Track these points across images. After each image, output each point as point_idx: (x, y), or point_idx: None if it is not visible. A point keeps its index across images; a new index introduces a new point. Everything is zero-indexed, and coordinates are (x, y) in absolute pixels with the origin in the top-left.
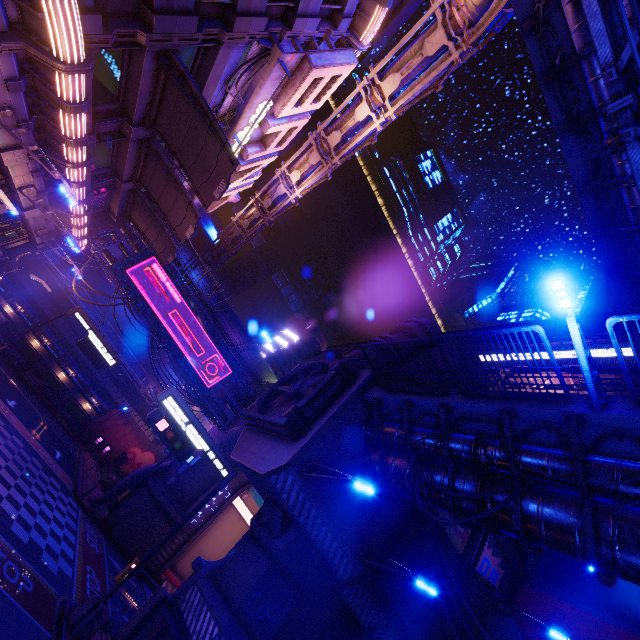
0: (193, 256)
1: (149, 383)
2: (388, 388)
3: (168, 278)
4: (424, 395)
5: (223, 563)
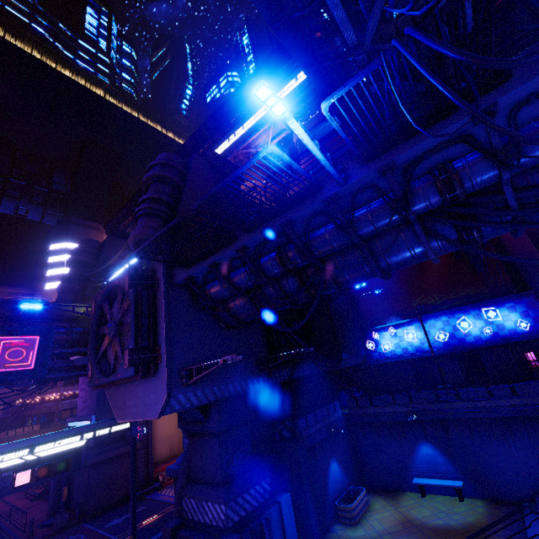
0: None
1: None
2: (188, 264)
3: None
4: (219, 251)
5: (187, 459)
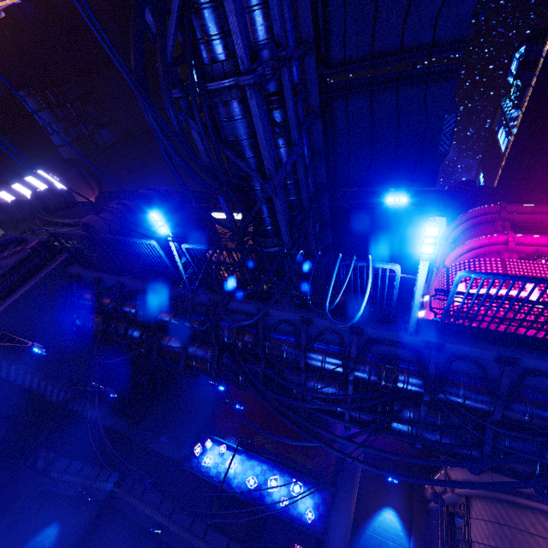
0: None
1: None
2: (85, 266)
3: None
4: (109, 274)
5: None
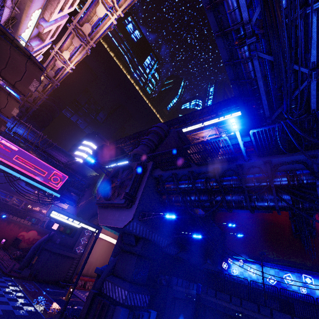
0: (15, 120)
1: (12, 197)
2: (163, 169)
3: (1, 137)
4: (180, 169)
5: (111, 265)
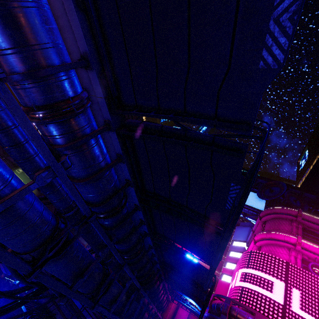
0: None
1: None
2: None
3: None
4: None
5: None
